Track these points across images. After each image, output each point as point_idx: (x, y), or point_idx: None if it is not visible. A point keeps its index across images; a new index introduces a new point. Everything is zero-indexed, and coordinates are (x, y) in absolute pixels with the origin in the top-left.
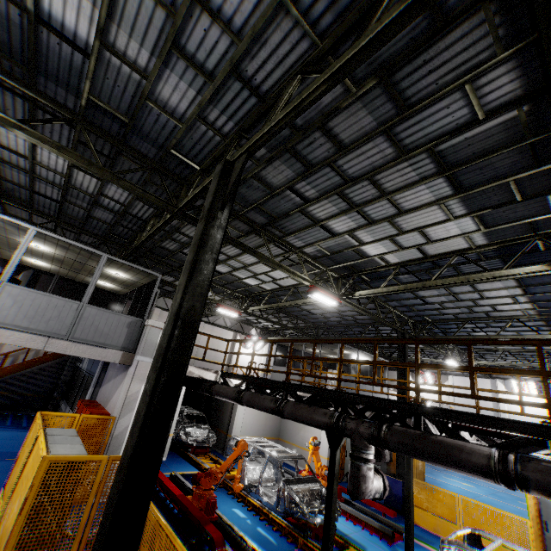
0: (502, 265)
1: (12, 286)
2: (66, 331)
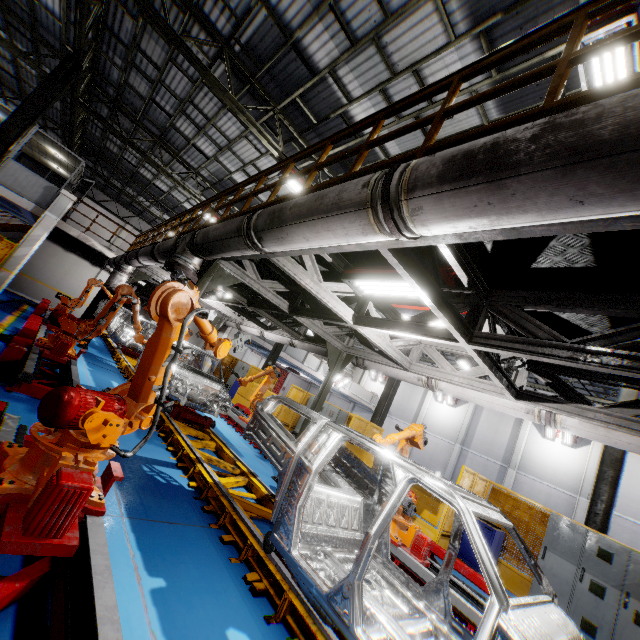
0: None
1: None
2: None
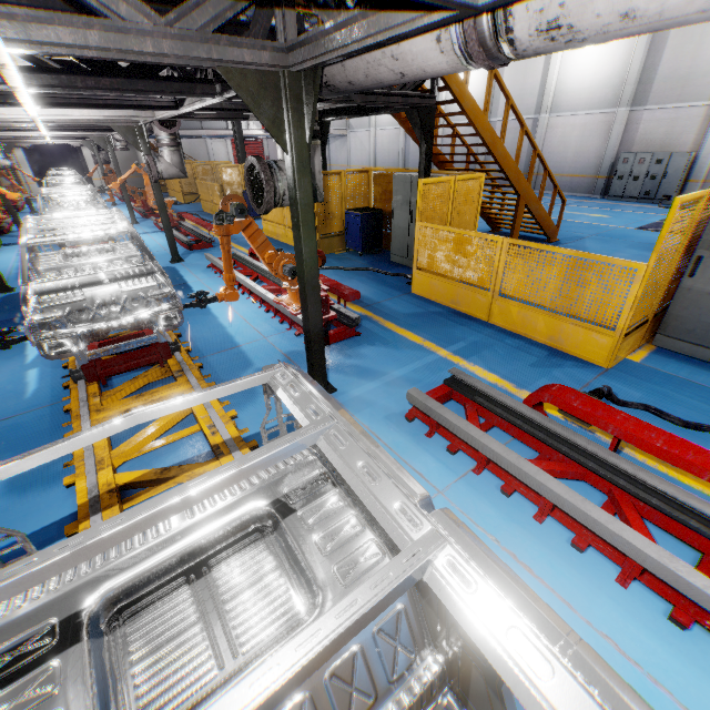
0: None
1: None
2: None
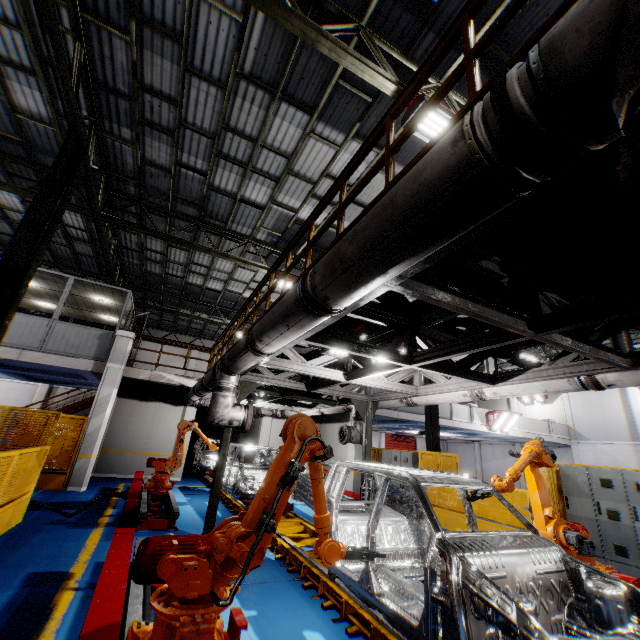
0: None
1: None
2: (39, 344)
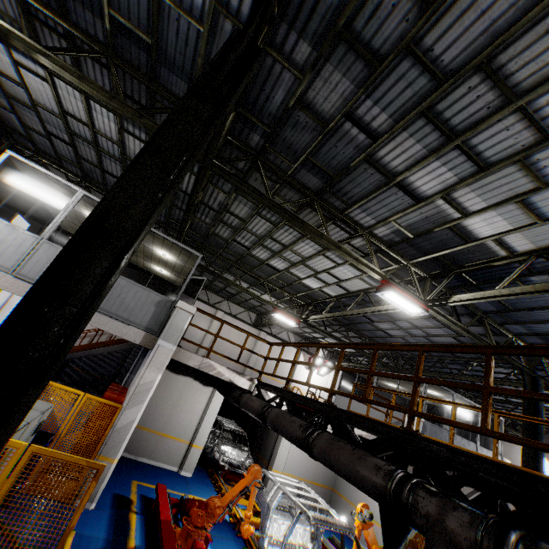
0: None
1: (49, 244)
2: None
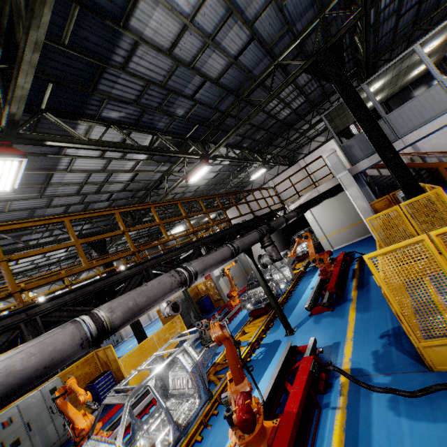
0: (107, 71)
1: None
2: None
